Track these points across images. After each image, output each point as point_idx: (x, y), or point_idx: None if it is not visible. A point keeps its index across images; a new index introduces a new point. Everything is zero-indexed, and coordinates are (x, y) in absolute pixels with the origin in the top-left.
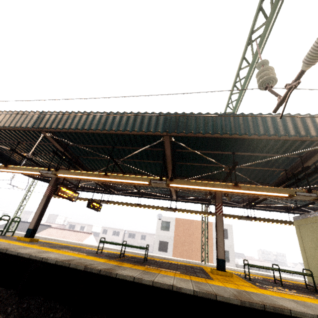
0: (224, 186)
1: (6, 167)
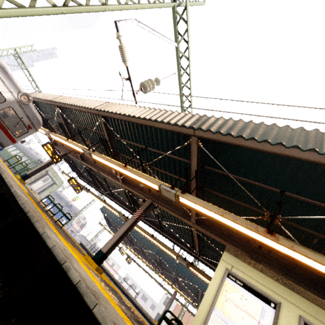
0: (168, 283)
1: (110, 232)
